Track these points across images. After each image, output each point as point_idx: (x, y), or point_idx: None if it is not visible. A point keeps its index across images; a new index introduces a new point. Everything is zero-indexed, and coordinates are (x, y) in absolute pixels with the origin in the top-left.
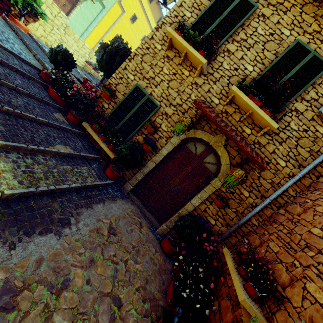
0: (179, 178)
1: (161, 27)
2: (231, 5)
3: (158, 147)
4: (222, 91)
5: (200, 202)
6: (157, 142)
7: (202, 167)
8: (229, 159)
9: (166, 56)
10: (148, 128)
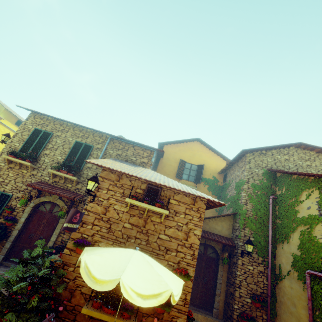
0: (40, 230)
1: (1, 154)
2: (39, 135)
3: (18, 219)
4: (49, 172)
5: (56, 237)
6: (17, 216)
7: (53, 216)
8: (65, 204)
9: (9, 167)
10: (6, 211)
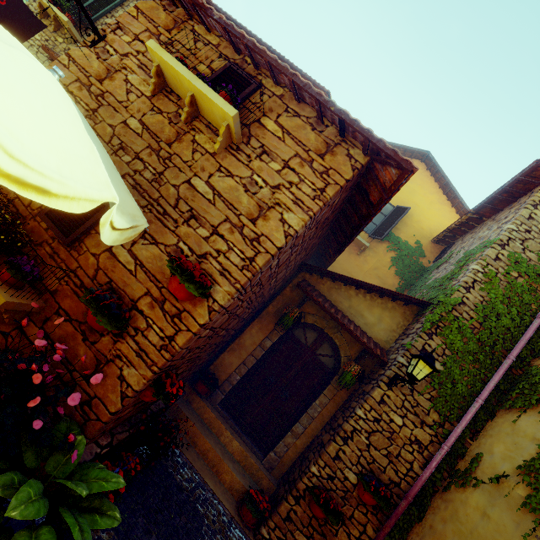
0: None
1: None
2: None
3: None
4: None
5: None
6: None
7: None
8: None
9: None
10: None
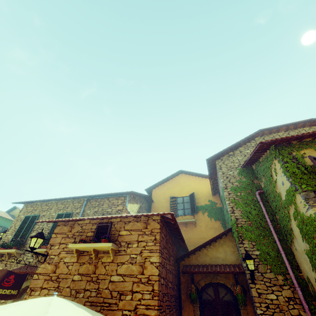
0: None
1: None
2: (28, 221)
3: None
4: None
5: None
6: None
7: None
8: None
9: (0, 261)
10: None
